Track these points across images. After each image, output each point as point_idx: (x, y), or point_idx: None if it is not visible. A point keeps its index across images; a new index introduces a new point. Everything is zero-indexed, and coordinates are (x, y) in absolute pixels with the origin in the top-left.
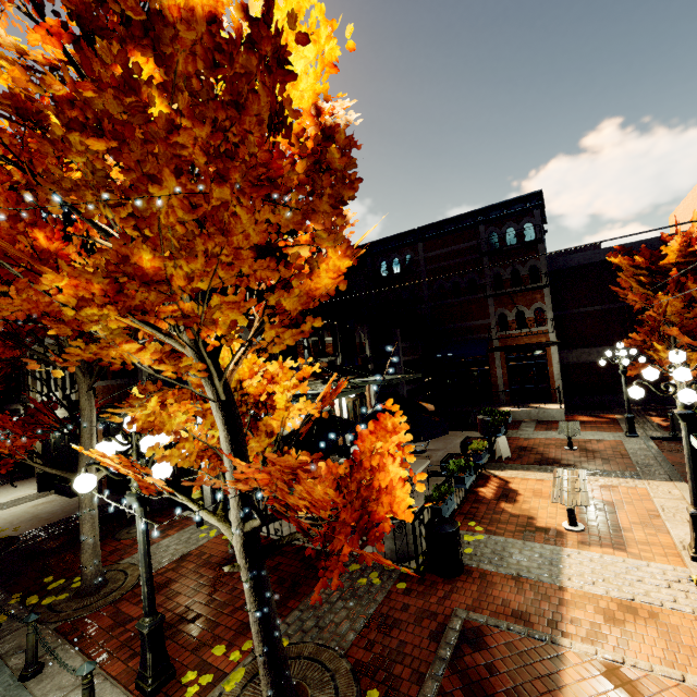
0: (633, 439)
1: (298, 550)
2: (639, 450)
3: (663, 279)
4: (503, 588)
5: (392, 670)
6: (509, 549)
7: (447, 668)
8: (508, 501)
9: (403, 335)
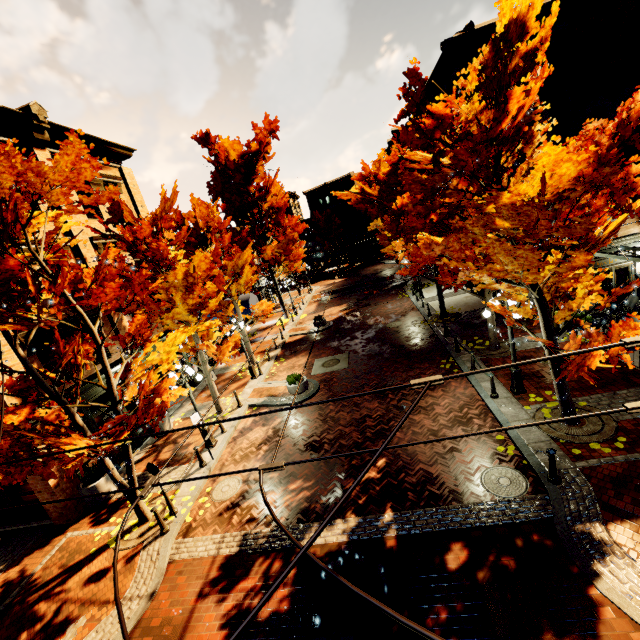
0: None
1: (623, 367)
2: None
3: None
4: None
5: None
6: None
7: None
8: None
9: None
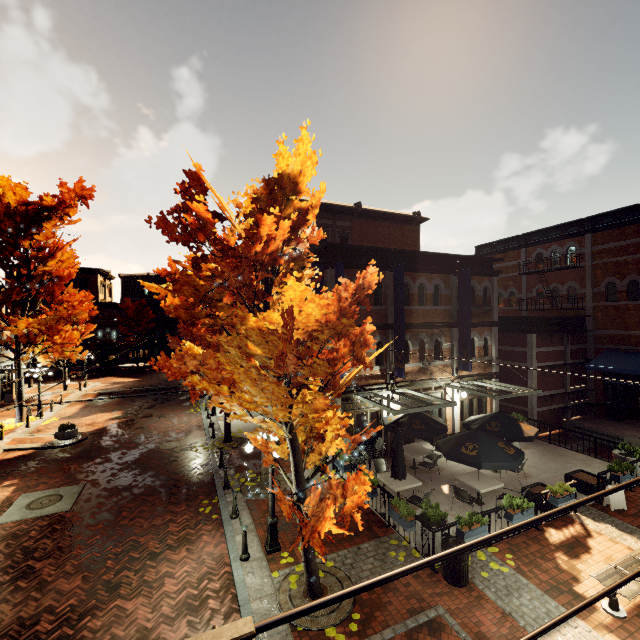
0: None
1: (369, 513)
2: None
3: None
4: (488, 614)
5: (375, 612)
6: (522, 591)
7: (405, 631)
8: (568, 553)
9: (542, 340)
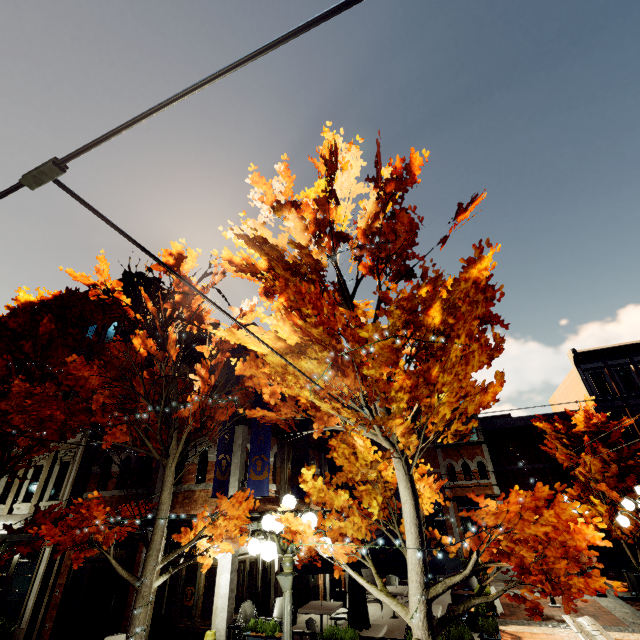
0: (603, 598)
1: None
2: (616, 607)
3: (578, 443)
4: None
5: None
6: None
7: None
8: None
9: None
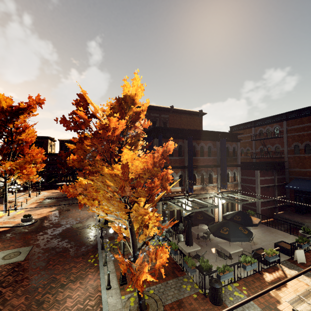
0: None
1: (174, 263)
2: None
3: None
4: None
5: None
6: (250, 308)
7: None
8: None
9: (263, 173)
